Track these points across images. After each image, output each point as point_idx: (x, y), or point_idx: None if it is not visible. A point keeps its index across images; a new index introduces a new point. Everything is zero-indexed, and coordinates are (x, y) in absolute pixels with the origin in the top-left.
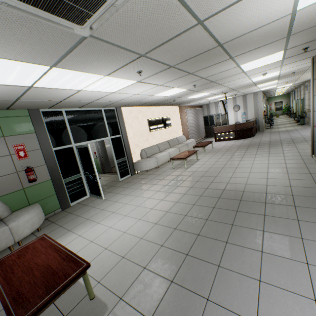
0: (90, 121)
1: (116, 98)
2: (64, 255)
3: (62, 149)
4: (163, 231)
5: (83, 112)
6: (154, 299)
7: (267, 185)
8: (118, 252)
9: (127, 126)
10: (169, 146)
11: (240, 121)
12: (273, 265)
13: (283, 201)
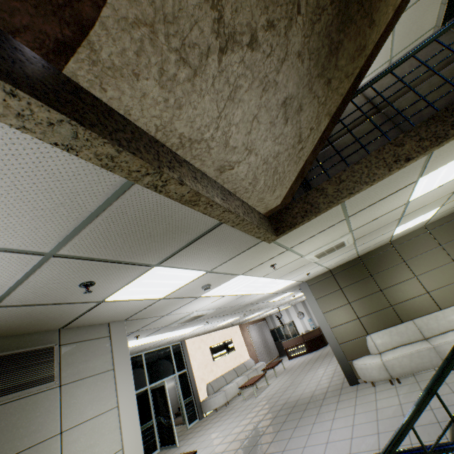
0: (161, 359)
1: (186, 335)
2: None
3: (140, 392)
4: (238, 442)
5: (156, 351)
6: None
7: (315, 390)
8: None
9: (191, 358)
10: (236, 375)
11: (309, 328)
12: (298, 430)
13: (319, 397)
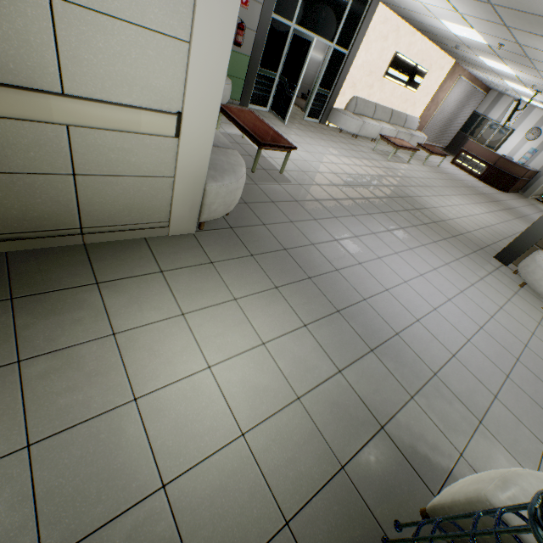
0: None
1: None
2: (276, 133)
3: (280, 22)
4: (338, 180)
5: None
6: (321, 197)
7: (452, 220)
8: (299, 167)
9: (364, 43)
10: (388, 119)
11: (515, 159)
12: (402, 234)
13: (449, 231)
